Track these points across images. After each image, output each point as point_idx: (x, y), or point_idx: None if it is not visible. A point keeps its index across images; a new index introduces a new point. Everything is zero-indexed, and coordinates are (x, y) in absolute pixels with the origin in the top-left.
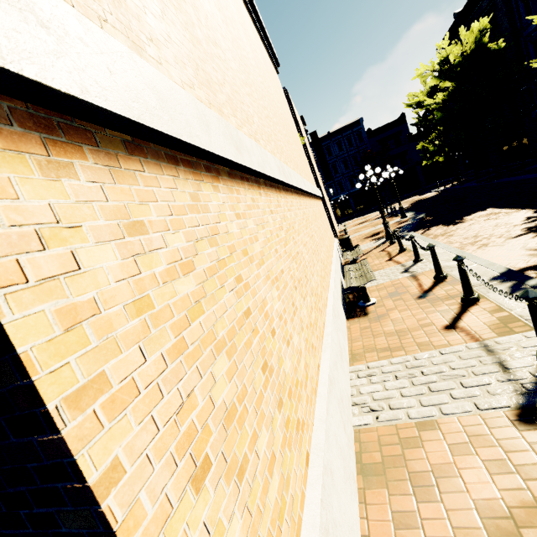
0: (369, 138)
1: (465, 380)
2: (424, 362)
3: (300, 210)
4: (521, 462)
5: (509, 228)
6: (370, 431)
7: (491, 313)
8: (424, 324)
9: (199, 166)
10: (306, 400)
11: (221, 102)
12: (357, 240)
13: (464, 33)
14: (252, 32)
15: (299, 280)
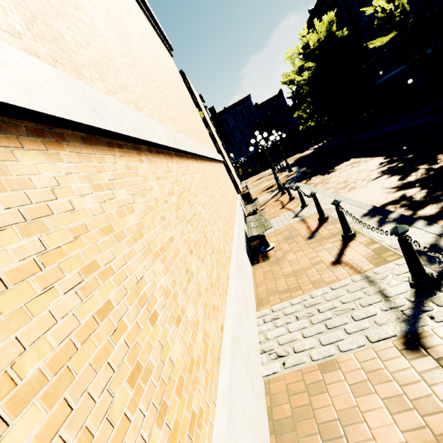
0: (257, 111)
1: (355, 313)
2: (319, 299)
3: (198, 173)
4: (416, 395)
5: (369, 173)
6: (279, 380)
7: (366, 246)
8: (315, 262)
9: (14, 128)
10: (205, 379)
11: (80, 64)
12: (256, 193)
13: (318, 24)
14: (140, 16)
15: (195, 242)
